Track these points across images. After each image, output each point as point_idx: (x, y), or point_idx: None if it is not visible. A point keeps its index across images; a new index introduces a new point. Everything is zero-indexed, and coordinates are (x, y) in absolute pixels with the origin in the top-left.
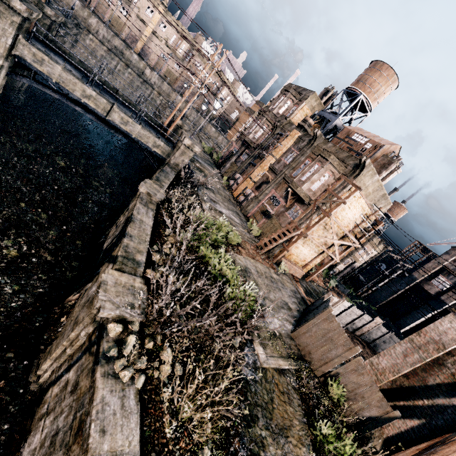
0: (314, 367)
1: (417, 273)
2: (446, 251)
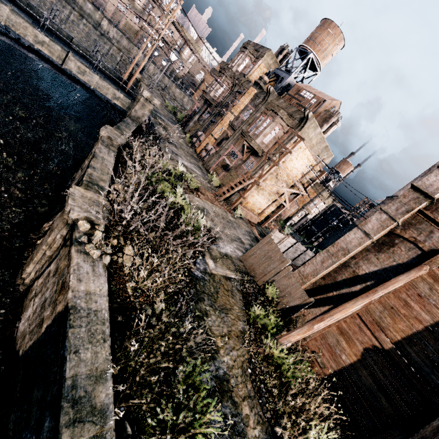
0: (257, 279)
1: (359, 221)
2: (382, 201)
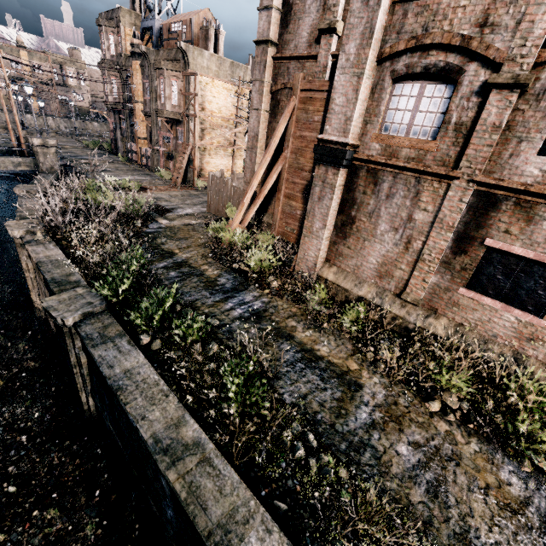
0: (224, 215)
1: None
2: None
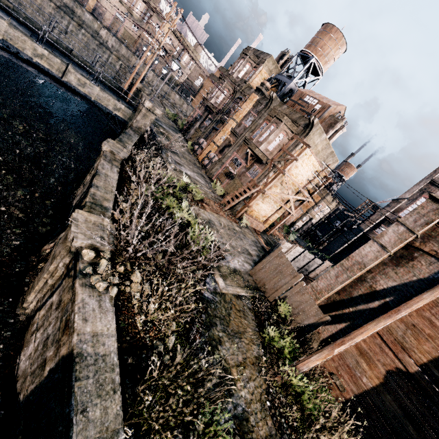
0: (268, 295)
1: (364, 224)
2: (387, 204)
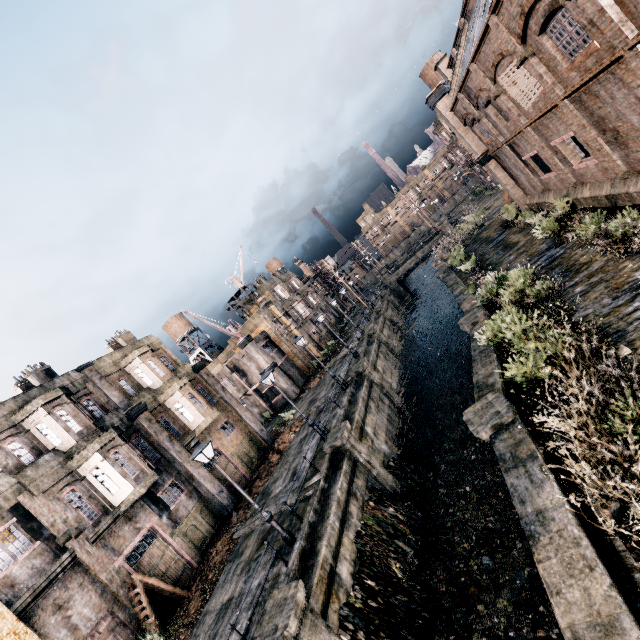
0: None
1: None
2: None
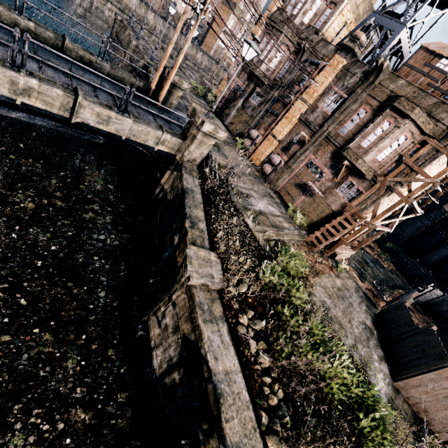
0: (435, 429)
1: None
2: None
